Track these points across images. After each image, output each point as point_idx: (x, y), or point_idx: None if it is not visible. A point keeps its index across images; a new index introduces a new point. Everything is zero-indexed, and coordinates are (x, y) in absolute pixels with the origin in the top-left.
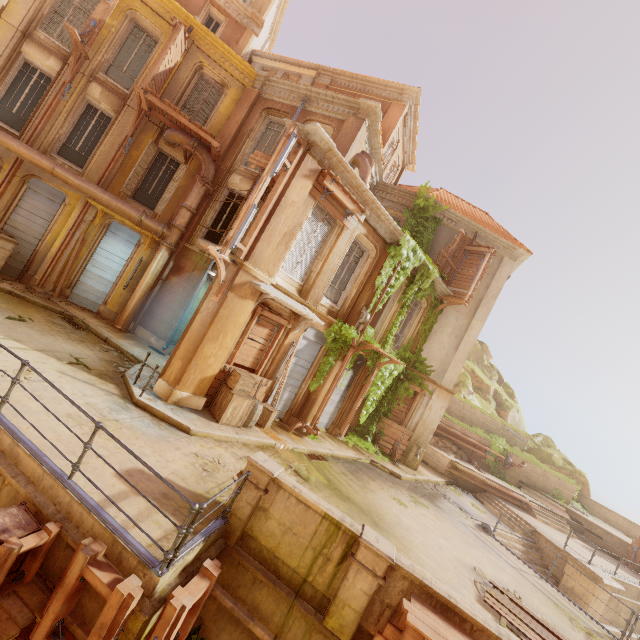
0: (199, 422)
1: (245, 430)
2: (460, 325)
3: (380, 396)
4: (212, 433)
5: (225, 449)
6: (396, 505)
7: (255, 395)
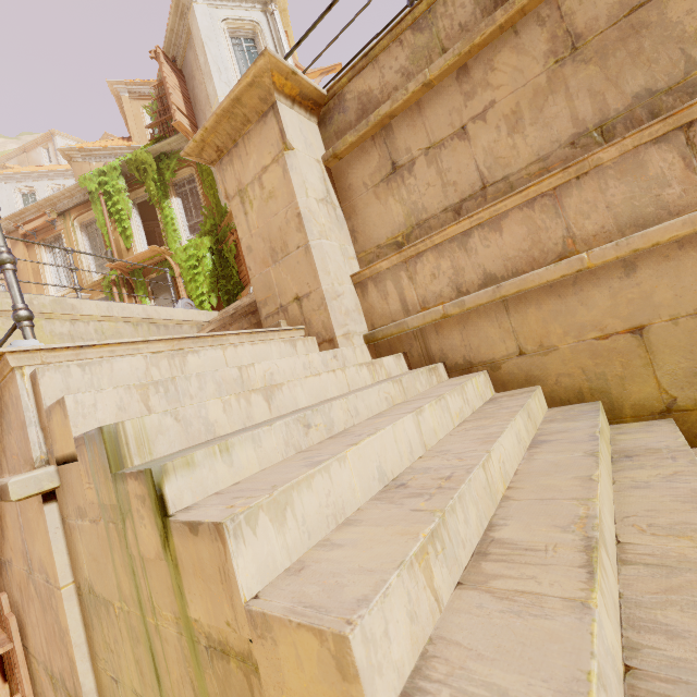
0: None
1: None
2: None
3: (209, 285)
4: None
5: None
6: None
7: None
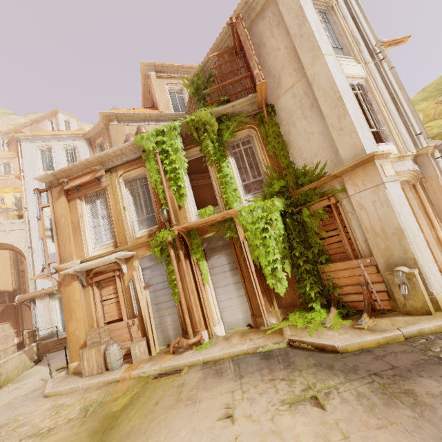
0: (66, 383)
1: (105, 374)
2: (302, 94)
3: (281, 250)
4: (59, 390)
5: (54, 402)
6: (210, 421)
7: (131, 336)
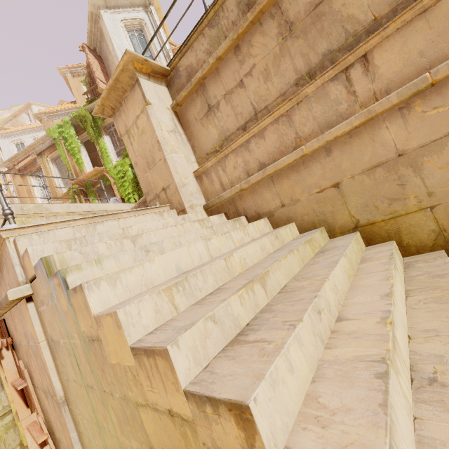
0: None
1: None
2: None
3: (132, 188)
4: None
5: None
6: None
7: None
